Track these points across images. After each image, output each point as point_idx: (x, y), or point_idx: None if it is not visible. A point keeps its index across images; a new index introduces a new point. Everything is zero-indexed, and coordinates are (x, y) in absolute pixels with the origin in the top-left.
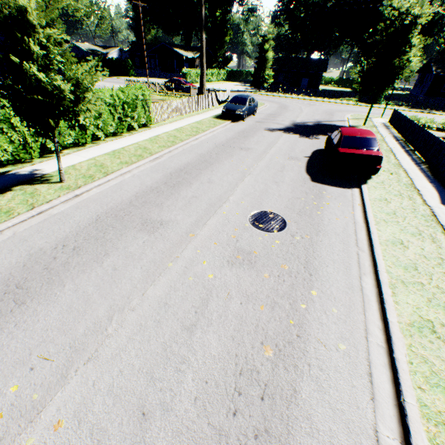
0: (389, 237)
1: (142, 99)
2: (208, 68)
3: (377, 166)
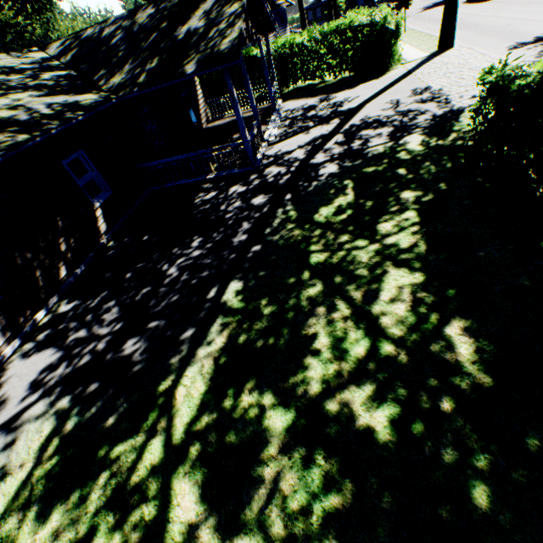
0: None
1: None
2: None
3: None
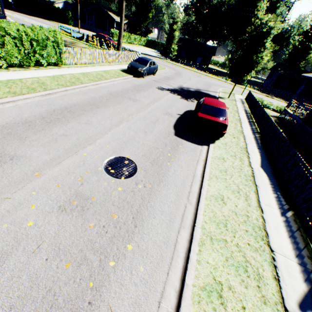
0: (215, 193)
1: (53, 40)
2: (133, 34)
3: (223, 131)
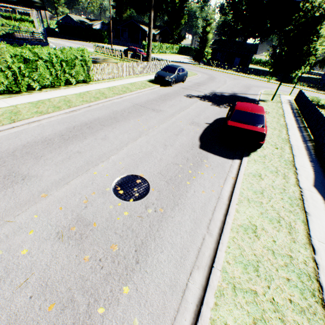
0: (245, 221)
1: (80, 59)
2: (165, 43)
3: (260, 142)
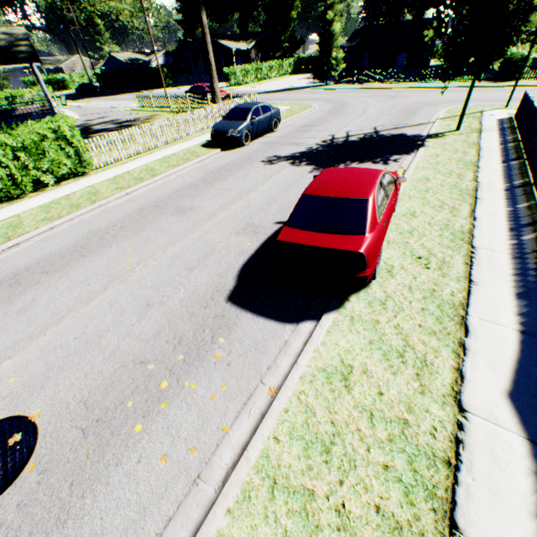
0: None
1: (53, 138)
2: (270, 60)
3: (357, 273)
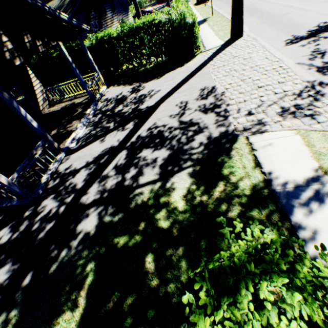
0: None
1: None
2: None
3: None
